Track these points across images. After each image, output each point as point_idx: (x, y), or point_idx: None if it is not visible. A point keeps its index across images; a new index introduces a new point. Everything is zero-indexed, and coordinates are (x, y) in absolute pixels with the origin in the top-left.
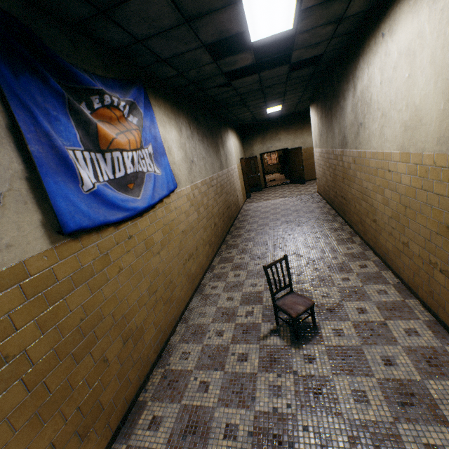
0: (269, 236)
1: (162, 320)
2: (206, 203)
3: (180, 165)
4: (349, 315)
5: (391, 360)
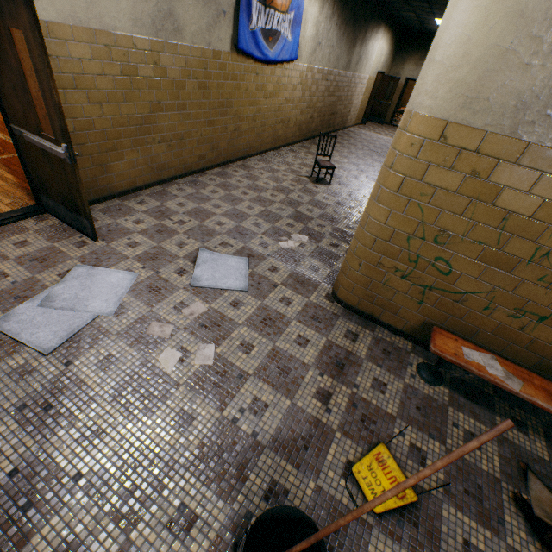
0: (349, 151)
1: (251, 142)
2: (313, 92)
3: (307, 42)
4: (351, 189)
5: (351, 200)
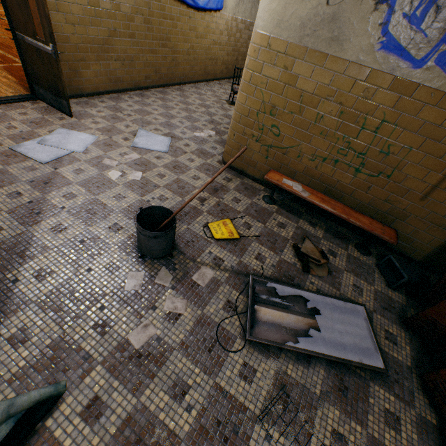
0: None
1: (186, 72)
2: (237, 39)
3: None
4: None
5: None
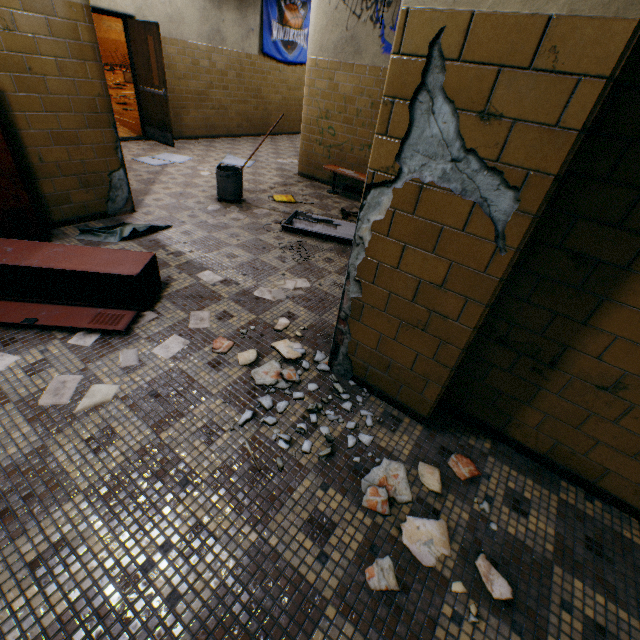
0: None
1: (279, 123)
2: None
3: None
4: None
5: None
